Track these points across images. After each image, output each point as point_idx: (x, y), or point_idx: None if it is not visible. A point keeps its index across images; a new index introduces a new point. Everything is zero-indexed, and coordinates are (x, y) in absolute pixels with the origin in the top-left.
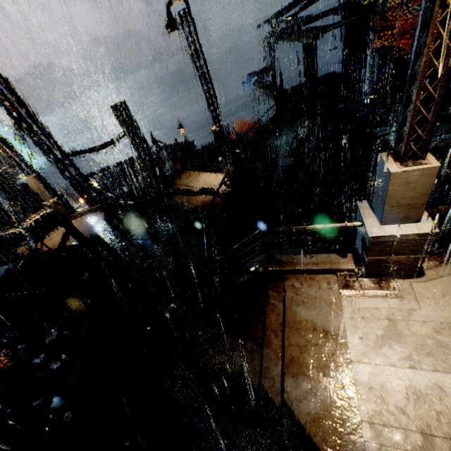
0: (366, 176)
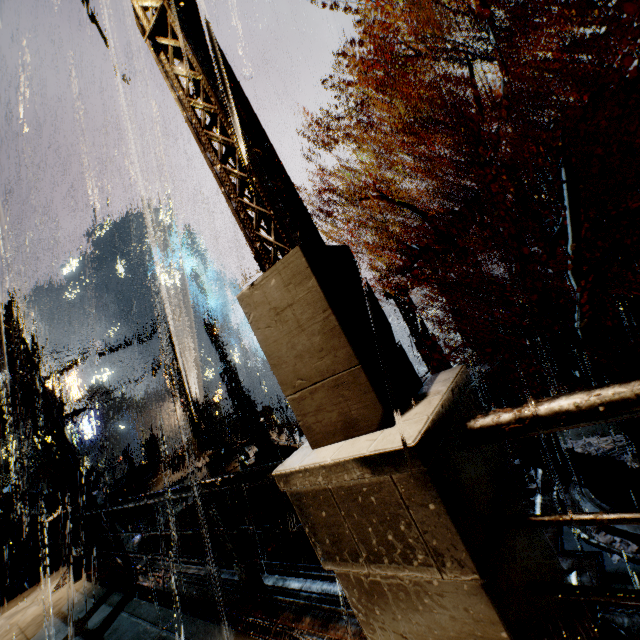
0: None
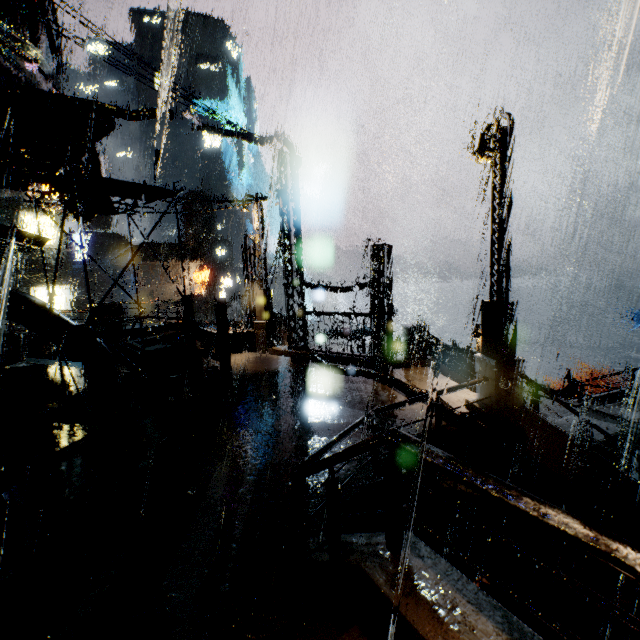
0: None
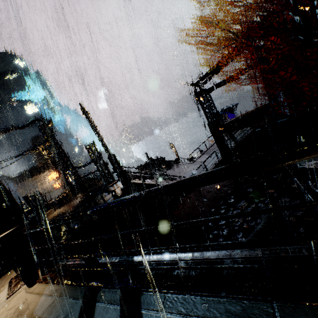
0: (247, 192)
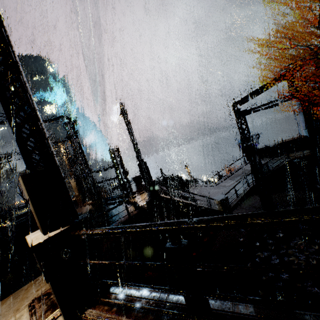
0: (299, 228)
